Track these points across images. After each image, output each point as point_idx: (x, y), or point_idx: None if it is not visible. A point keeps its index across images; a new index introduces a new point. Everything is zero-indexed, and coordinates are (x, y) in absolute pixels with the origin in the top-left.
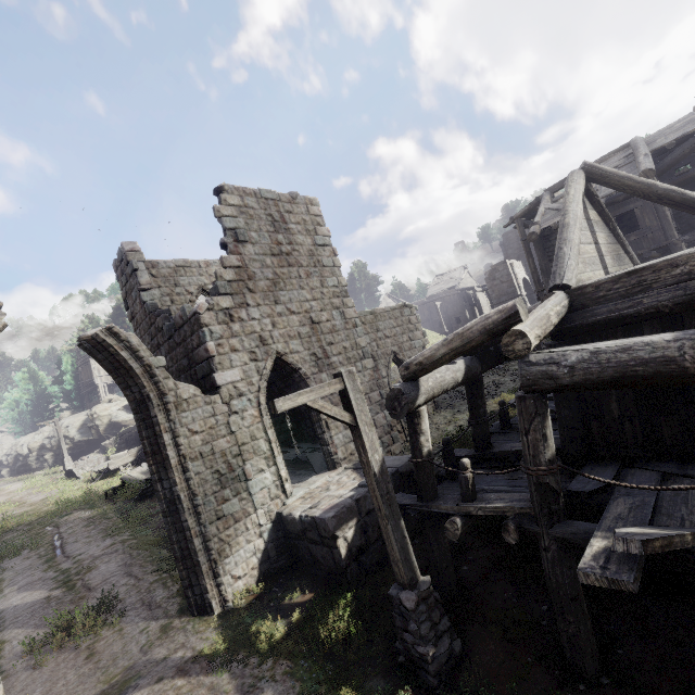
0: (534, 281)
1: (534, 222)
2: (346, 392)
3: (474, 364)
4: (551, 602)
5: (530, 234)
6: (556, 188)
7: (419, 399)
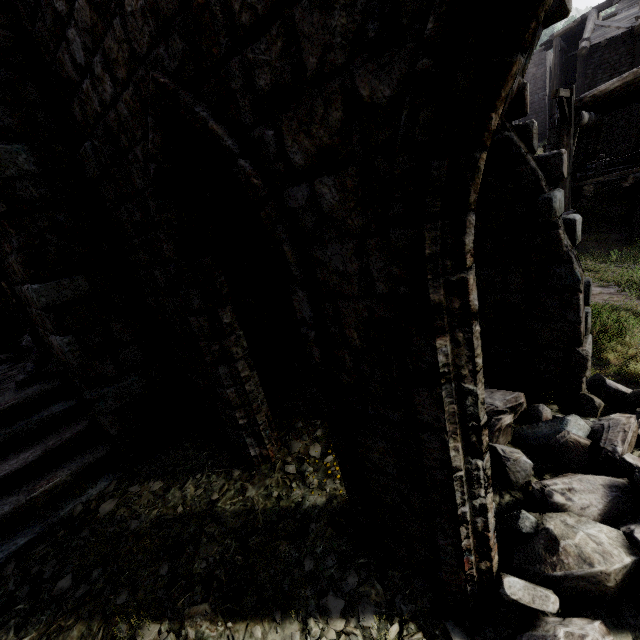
0: (552, 105)
1: (587, 37)
2: (570, 100)
3: (590, 117)
4: (635, 212)
5: (582, 48)
6: (604, 6)
7: (582, 121)
